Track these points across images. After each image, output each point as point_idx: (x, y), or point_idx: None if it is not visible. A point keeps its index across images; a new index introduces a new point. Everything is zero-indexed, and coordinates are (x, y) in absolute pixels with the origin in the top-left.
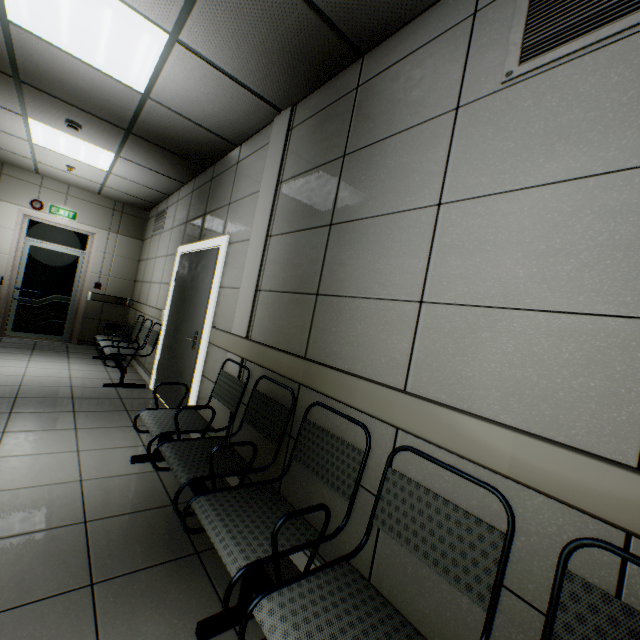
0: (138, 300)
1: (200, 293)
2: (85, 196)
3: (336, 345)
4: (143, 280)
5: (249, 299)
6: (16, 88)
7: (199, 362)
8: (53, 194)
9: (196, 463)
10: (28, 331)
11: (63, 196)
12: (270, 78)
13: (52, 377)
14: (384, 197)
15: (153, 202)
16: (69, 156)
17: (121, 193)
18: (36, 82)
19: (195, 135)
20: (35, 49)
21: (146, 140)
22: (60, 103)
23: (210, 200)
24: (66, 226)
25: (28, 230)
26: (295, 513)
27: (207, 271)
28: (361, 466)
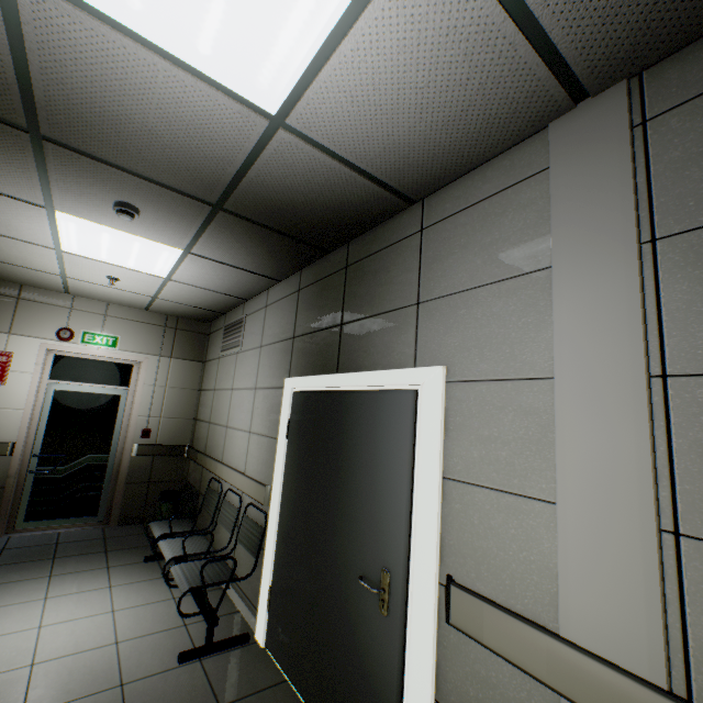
0: (204, 450)
1: (373, 479)
2: (128, 314)
3: None
4: (210, 420)
5: (632, 555)
6: (34, 155)
7: (418, 663)
8: (87, 317)
9: None
10: (47, 517)
11: (100, 318)
12: None
13: (84, 653)
14: None
15: (220, 311)
16: (112, 263)
17: (177, 304)
18: (68, 133)
19: (340, 193)
20: (68, 43)
21: (242, 218)
22: (108, 171)
23: (350, 300)
24: (103, 357)
25: (52, 369)
26: None
27: (385, 435)
28: None
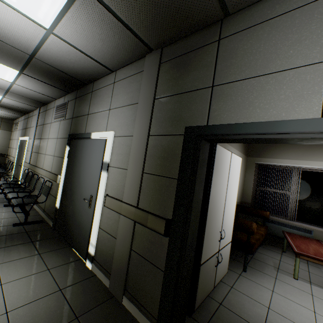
0: (9, 154)
1: (23, 152)
2: None
3: (39, 162)
4: (11, 147)
5: (30, 154)
6: None
7: (21, 171)
8: None
9: (9, 186)
10: None
11: None
12: (31, 104)
13: None
14: (45, 135)
15: (14, 118)
16: None
17: (0, 115)
18: None
19: (19, 108)
20: None
21: (4, 107)
22: None
23: (27, 124)
24: None
25: None
26: (17, 184)
27: (25, 146)
28: (36, 181)
